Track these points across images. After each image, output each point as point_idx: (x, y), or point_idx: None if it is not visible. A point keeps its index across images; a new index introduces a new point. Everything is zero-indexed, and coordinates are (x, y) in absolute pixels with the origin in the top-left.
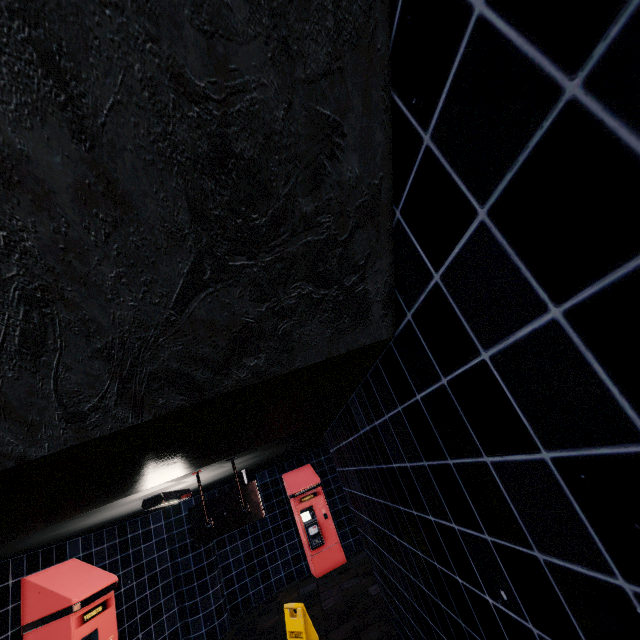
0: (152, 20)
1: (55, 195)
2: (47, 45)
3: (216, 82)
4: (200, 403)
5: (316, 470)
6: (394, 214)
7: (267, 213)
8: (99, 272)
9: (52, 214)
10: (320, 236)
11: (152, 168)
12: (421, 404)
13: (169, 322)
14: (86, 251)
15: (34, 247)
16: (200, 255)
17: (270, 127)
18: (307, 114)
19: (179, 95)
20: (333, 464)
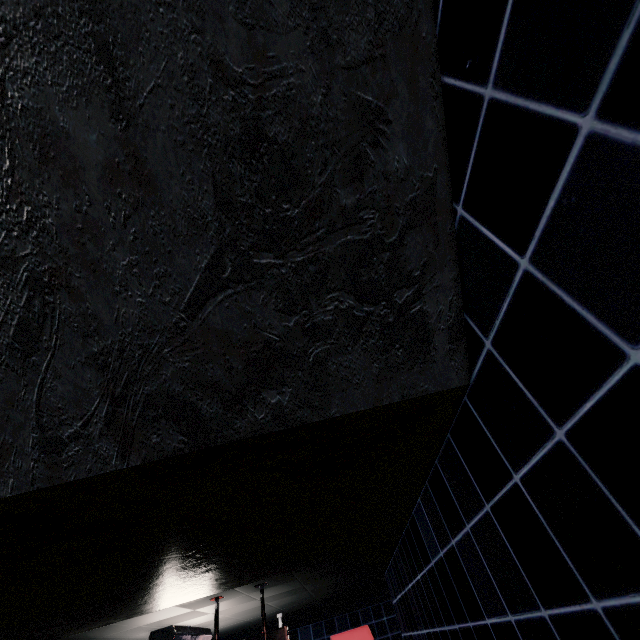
0: (199, 16)
1: (84, 172)
2: (105, 37)
3: (254, 68)
4: (203, 451)
5: (376, 637)
6: (455, 213)
7: (300, 204)
8: (111, 258)
9: (77, 191)
10: (363, 235)
11: (182, 149)
12: (523, 490)
13: (178, 328)
14: (103, 233)
15: (53, 225)
16: (221, 248)
17: (307, 112)
18: (347, 100)
19: (217, 80)
20: (399, 631)
